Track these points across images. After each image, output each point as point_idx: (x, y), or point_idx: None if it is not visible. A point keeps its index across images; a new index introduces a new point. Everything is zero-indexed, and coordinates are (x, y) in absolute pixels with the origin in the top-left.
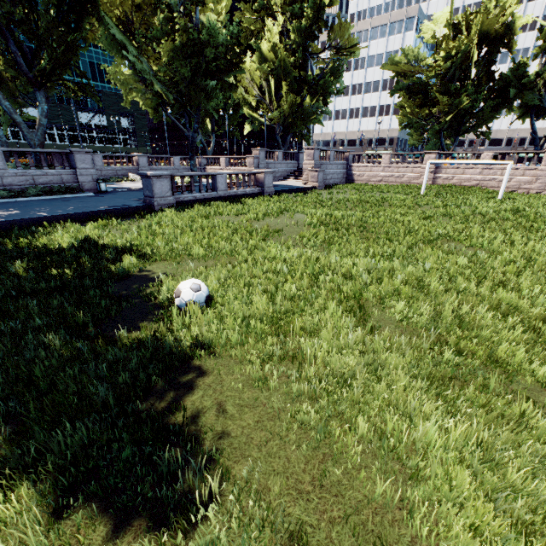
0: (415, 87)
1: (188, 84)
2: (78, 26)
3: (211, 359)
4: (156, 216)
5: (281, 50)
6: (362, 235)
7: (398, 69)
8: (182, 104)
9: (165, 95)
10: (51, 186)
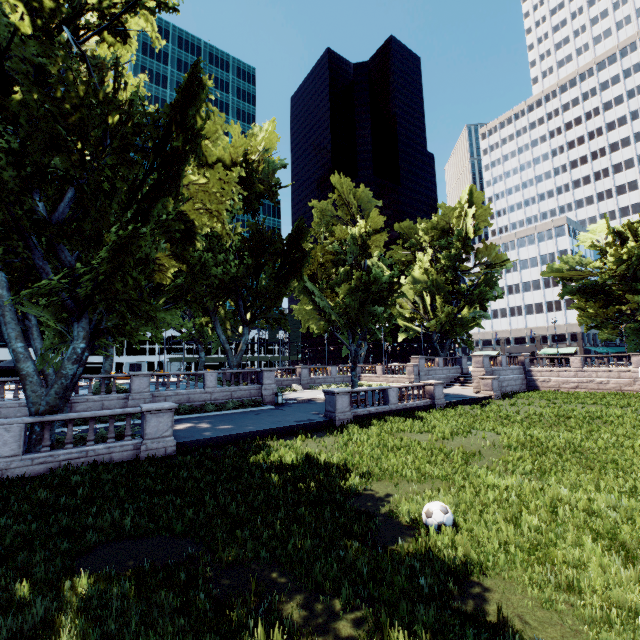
0: (588, 288)
1: (357, 311)
2: (284, 285)
3: (486, 579)
4: (345, 432)
5: (432, 273)
6: (580, 462)
7: (562, 275)
8: (349, 325)
9: (338, 322)
10: (243, 400)
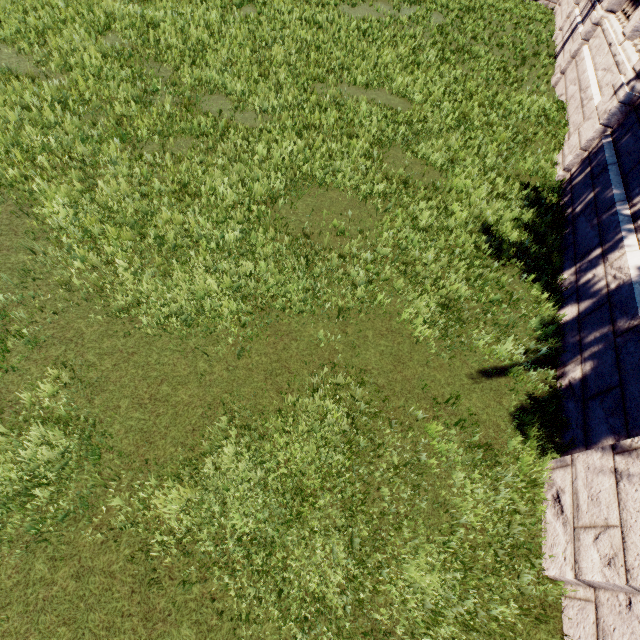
0: None
1: None
2: None
3: None
4: None
5: None
6: None
7: None
8: None
9: None
10: None
